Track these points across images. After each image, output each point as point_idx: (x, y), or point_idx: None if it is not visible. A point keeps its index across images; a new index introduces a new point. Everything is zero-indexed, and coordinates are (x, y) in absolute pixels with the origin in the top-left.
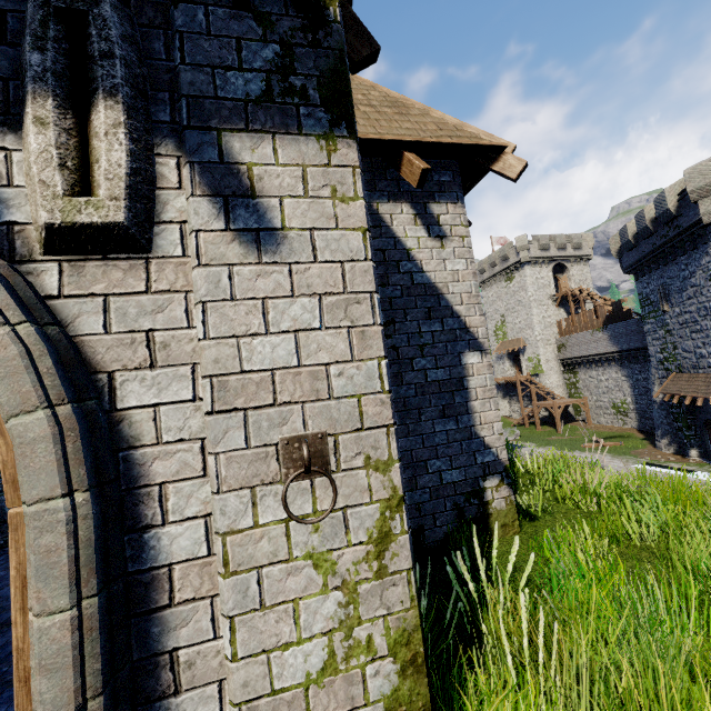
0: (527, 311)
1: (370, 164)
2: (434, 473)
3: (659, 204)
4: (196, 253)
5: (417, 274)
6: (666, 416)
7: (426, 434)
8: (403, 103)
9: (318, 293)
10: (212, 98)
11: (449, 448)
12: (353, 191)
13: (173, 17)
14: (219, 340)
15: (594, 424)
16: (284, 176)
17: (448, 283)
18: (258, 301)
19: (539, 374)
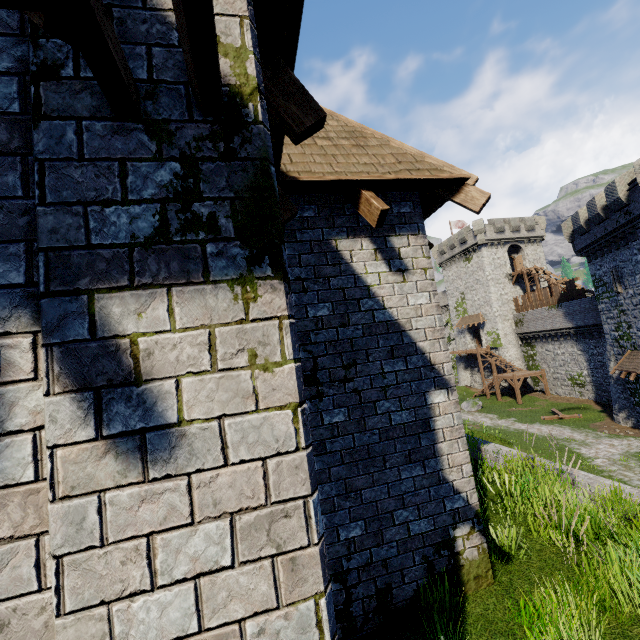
0: (485, 289)
1: (328, 200)
2: (401, 525)
3: (610, 193)
4: (49, 482)
5: (378, 312)
6: (622, 390)
7: (391, 483)
8: (361, 133)
9: (229, 512)
10: (83, 247)
11: (416, 495)
12: (280, 352)
13: (33, 139)
14: (80, 613)
15: (553, 395)
16: (183, 344)
17: (411, 319)
18: (140, 540)
19: (498, 348)
